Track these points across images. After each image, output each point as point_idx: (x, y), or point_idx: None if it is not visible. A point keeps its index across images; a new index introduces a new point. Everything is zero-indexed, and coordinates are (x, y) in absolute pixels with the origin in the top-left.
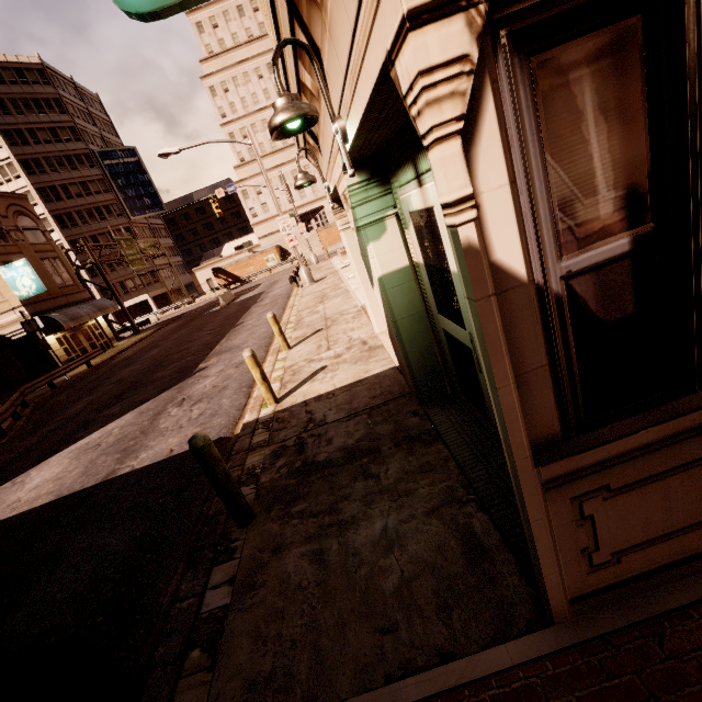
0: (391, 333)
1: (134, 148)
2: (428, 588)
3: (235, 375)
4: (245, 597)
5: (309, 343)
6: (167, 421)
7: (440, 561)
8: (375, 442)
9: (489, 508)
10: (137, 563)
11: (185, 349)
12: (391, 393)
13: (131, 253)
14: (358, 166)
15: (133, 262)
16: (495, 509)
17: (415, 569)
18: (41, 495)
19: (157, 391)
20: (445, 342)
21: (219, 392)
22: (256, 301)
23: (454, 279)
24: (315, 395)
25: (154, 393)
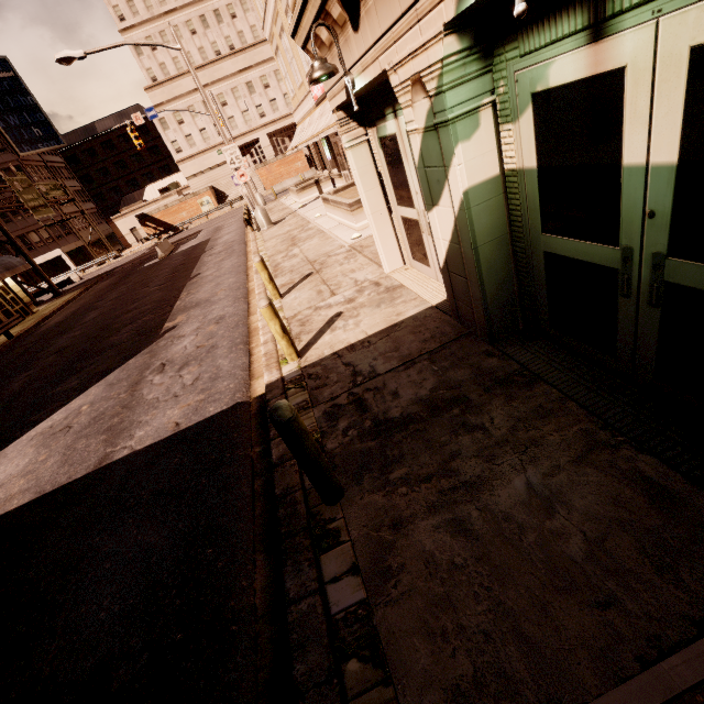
0: (452, 265)
1: (5, 59)
2: (629, 548)
3: (220, 332)
4: (384, 587)
5: (304, 290)
6: (153, 391)
7: (625, 514)
8: (457, 390)
9: (651, 449)
10: (198, 561)
11: (136, 308)
12: (444, 335)
13: (30, 199)
14: (463, 24)
15: (35, 210)
16: (659, 449)
17: (598, 528)
18: (12, 494)
19: (120, 358)
20: (542, 269)
21: (209, 352)
22: (204, 249)
23: (626, 176)
24: (345, 345)
25: (117, 360)
